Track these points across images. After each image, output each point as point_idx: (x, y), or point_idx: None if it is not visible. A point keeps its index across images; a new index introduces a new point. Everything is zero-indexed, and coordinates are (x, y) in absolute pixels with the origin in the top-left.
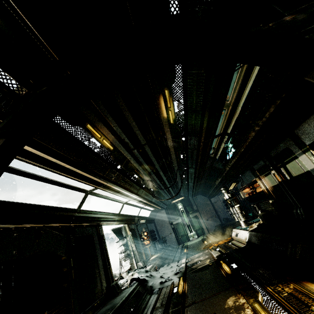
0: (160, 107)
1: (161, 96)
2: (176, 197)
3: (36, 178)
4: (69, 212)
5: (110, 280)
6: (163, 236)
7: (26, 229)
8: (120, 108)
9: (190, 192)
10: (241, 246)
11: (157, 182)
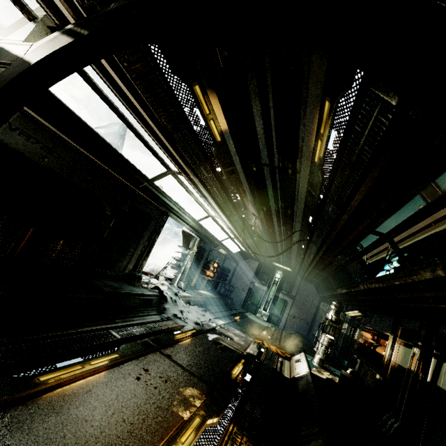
0: (308, 125)
1: (317, 107)
2: (282, 262)
3: (118, 115)
4: (140, 177)
5: (137, 268)
6: (234, 285)
7: (88, 159)
8: (247, 88)
9: (301, 271)
10: (285, 373)
11: (266, 226)
